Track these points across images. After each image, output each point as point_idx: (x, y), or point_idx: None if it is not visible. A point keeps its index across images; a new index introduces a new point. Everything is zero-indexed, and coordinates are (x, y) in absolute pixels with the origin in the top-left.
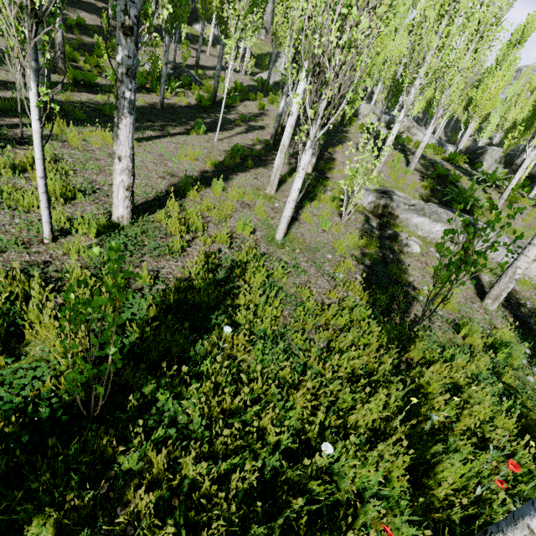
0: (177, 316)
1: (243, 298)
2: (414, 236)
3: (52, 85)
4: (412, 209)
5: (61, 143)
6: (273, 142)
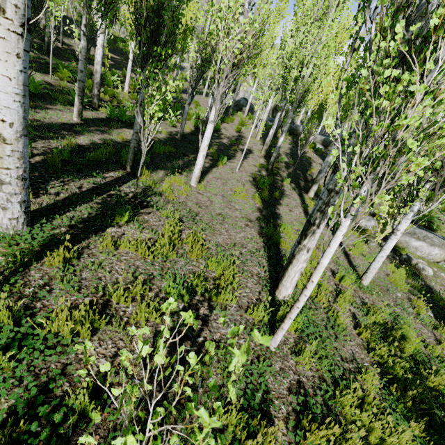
0: (419, 423)
1: (432, 380)
2: (416, 257)
3: (99, 123)
4: (407, 233)
5: (161, 198)
6: (271, 168)
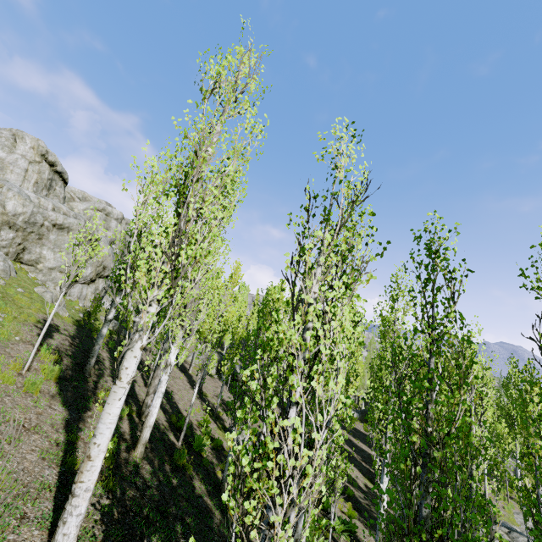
0: None
1: None
2: None
3: None
4: None
5: None
6: None
